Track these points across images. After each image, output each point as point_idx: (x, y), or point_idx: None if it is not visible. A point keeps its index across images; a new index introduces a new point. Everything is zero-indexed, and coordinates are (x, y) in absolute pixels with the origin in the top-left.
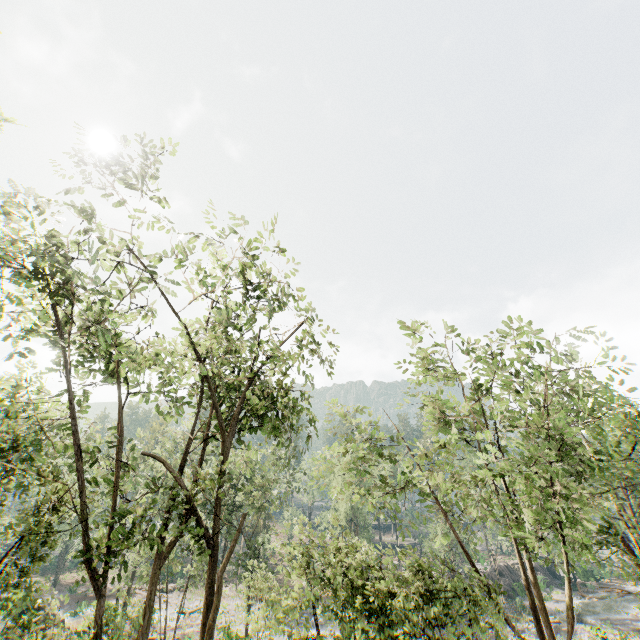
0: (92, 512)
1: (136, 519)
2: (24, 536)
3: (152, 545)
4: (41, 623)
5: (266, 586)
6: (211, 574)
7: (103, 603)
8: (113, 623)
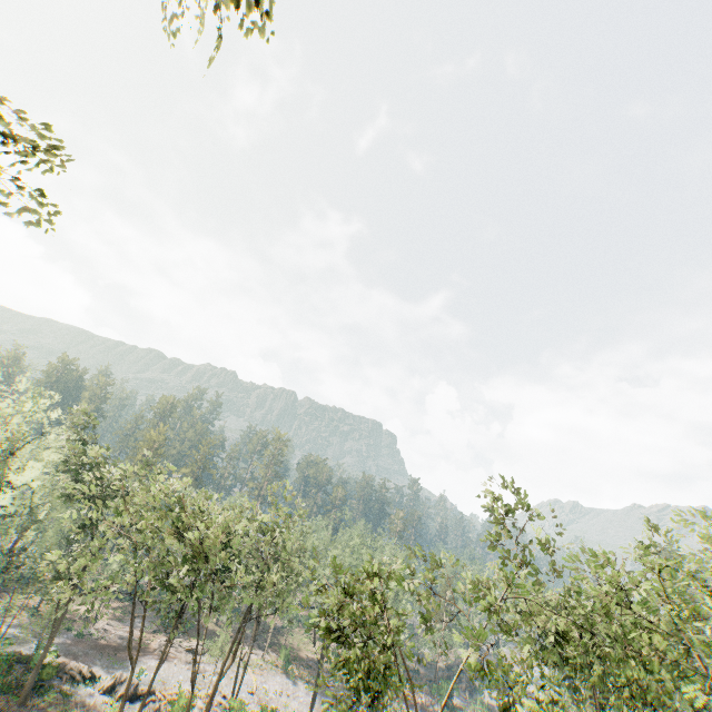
0: None
1: None
2: None
3: None
4: None
5: None
6: None
7: None
8: None
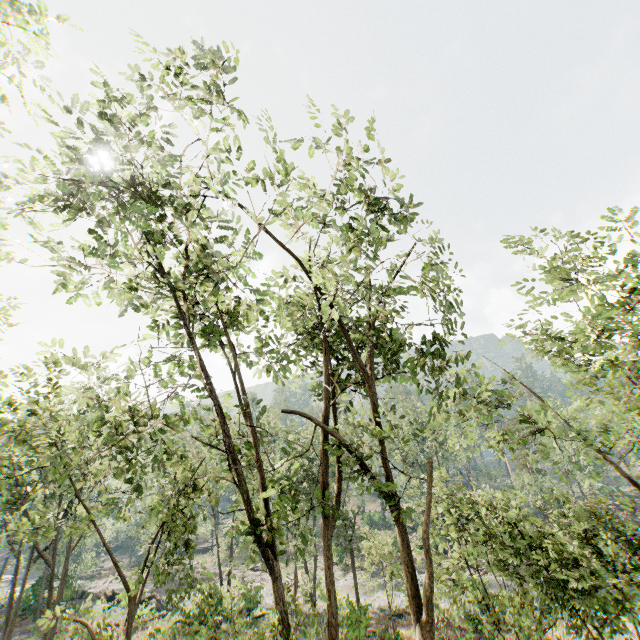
0: (219, 491)
1: (279, 490)
2: (163, 522)
3: (324, 512)
4: (157, 611)
5: (385, 552)
6: (402, 538)
7: (277, 585)
8: (296, 606)
